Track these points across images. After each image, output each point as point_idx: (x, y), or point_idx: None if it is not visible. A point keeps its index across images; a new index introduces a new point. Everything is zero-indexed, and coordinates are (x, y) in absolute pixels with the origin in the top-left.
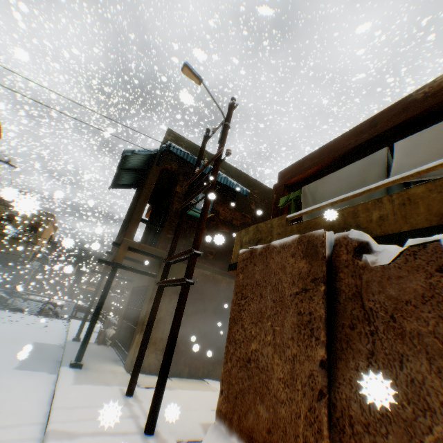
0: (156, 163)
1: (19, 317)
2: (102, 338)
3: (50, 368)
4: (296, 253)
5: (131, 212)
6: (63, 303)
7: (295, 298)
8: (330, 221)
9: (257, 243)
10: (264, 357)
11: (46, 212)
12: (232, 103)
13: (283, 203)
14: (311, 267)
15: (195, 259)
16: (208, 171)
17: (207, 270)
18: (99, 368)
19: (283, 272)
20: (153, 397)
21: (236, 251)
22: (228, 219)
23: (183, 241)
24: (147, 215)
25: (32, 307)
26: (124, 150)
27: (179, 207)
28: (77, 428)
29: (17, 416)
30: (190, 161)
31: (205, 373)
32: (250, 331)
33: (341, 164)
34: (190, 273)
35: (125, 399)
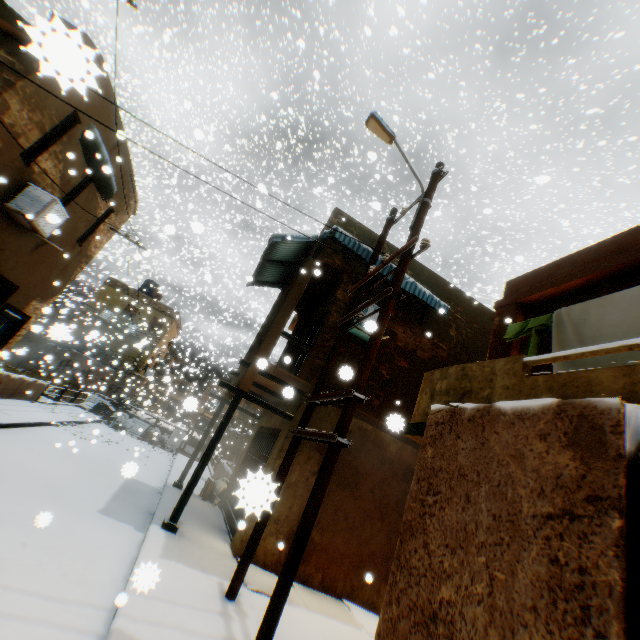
0: (313, 254)
1: (120, 437)
2: (209, 491)
3: (138, 521)
4: (549, 434)
5: (271, 321)
6: (172, 428)
7: (545, 525)
8: (624, 382)
9: (461, 397)
10: (465, 623)
11: (171, 309)
12: (437, 170)
13: (513, 333)
14: (586, 470)
15: (354, 407)
16: (386, 271)
17: (368, 423)
18: (197, 539)
19: (518, 464)
20: (262, 621)
21: (422, 403)
22: (409, 348)
23: (336, 372)
24: (291, 327)
25: (137, 427)
26: (272, 235)
27: (338, 321)
28: (149, 638)
29: (83, 587)
30: (362, 255)
31: (347, 590)
32: (440, 560)
33: (638, 275)
34: (344, 427)
35: (223, 604)
